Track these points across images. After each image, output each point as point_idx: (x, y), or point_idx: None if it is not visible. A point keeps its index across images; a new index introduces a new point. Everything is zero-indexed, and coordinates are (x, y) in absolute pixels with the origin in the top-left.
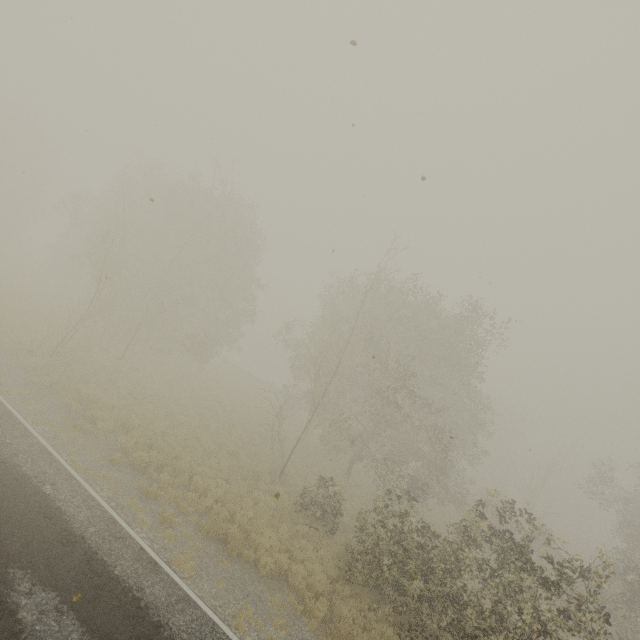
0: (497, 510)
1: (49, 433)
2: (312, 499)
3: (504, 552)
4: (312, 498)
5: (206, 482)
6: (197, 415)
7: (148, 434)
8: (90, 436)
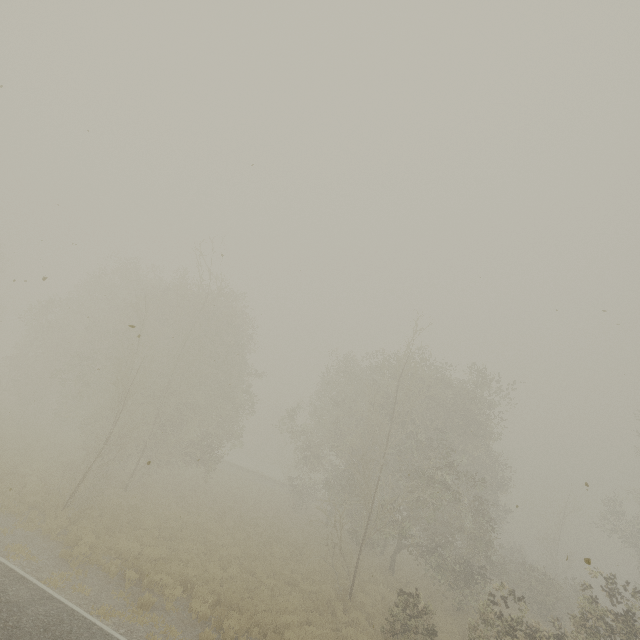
0: (603, 590)
1: (122, 626)
2: (400, 620)
3: (629, 638)
4: (400, 619)
5: (301, 636)
6: (231, 541)
7: (214, 588)
8: (160, 613)
